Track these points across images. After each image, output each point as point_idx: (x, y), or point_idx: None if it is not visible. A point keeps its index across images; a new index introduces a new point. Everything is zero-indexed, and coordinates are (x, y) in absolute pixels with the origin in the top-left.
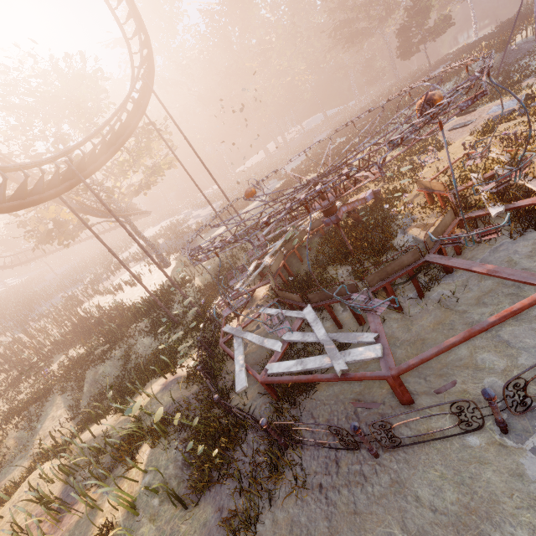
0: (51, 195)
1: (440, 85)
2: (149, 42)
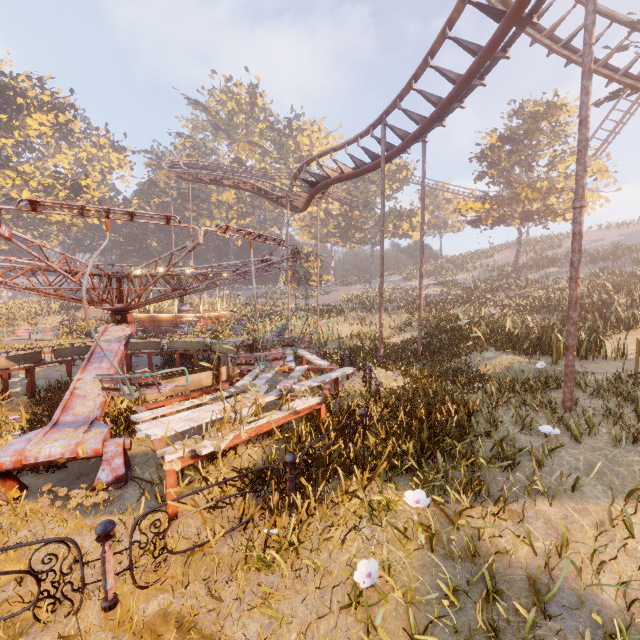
0: (378, 163)
1: None
2: None
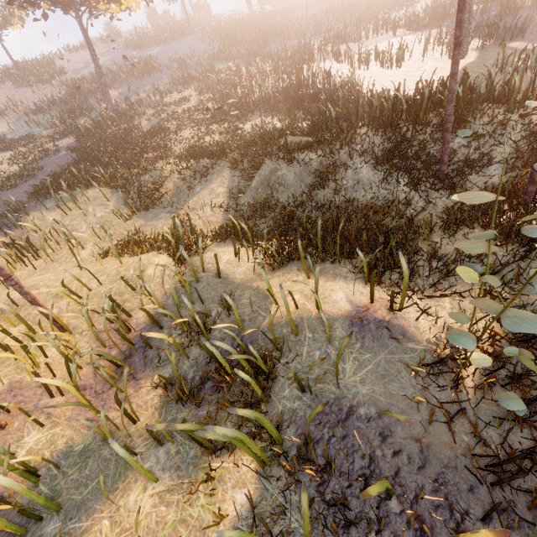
0: None
1: None
2: None
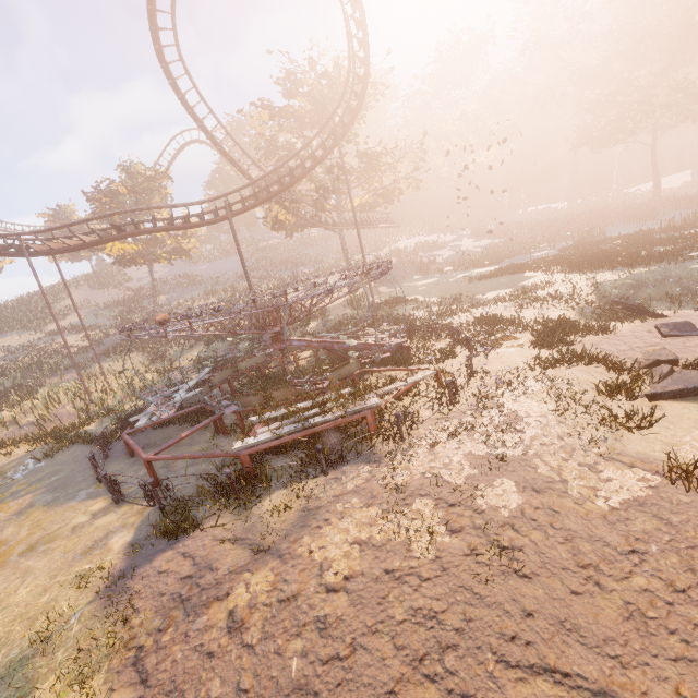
0: (209, 223)
1: None
2: (366, 77)
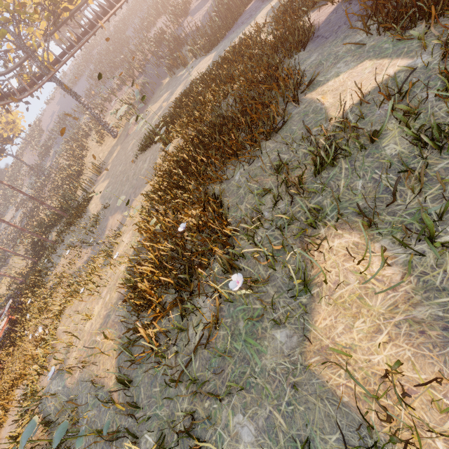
0: None
1: None
2: None
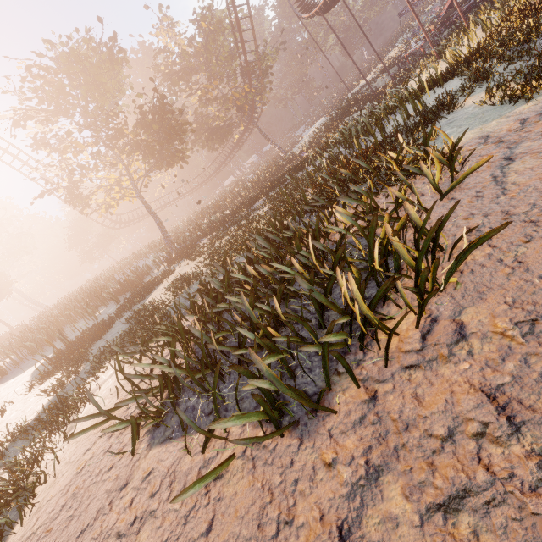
0: None
1: (402, 33)
2: None
